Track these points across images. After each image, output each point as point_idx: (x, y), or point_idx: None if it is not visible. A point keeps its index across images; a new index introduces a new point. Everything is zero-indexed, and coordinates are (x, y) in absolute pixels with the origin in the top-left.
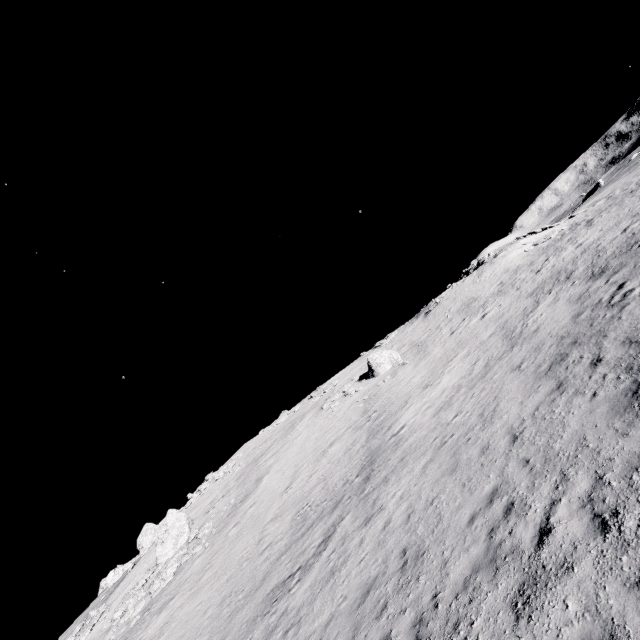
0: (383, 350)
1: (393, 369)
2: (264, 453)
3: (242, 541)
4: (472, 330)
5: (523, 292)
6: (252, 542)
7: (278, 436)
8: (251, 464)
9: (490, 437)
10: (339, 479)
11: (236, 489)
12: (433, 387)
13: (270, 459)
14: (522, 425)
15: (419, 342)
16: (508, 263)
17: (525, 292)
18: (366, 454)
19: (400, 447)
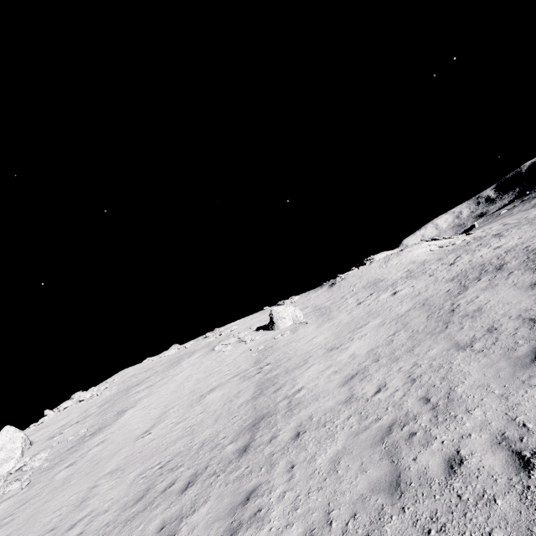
0: (288, 305)
1: (294, 326)
2: (140, 383)
3: (63, 493)
4: (383, 303)
5: (440, 278)
6: (73, 500)
7: (161, 368)
8: (122, 392)
9: (458, 442)
10: (208, 438)
11: (94, 417)
12: (340, 351)
13: (143, 391)
14: (530, 438)
15: (323, 306)
16: (414, 257)
17: (442, 278)
18: (249, 413)
19: (295, 415)
